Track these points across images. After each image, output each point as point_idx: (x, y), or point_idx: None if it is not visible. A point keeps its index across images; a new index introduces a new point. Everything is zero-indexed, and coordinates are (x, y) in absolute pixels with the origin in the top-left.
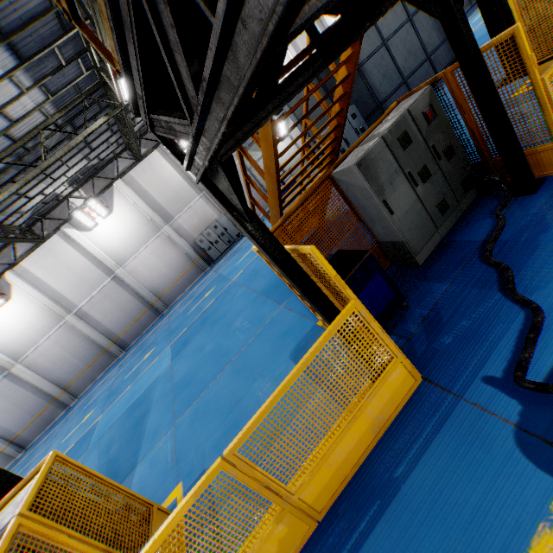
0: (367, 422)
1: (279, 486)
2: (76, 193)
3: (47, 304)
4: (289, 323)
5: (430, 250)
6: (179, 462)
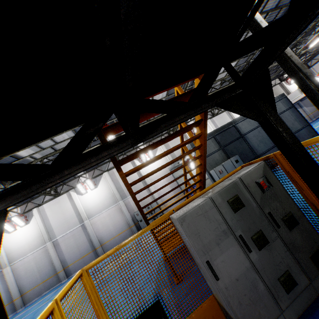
0: None
1: None
2: (84, 175)
3: (42, 232)
4: None
5: None
6: None
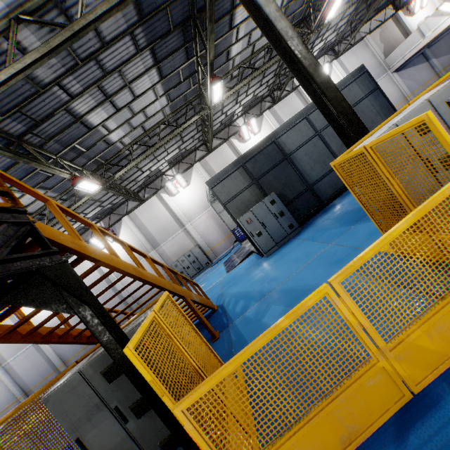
0: None
1: None
2: (98, 223)
3: None
4: None
5: None
6: None
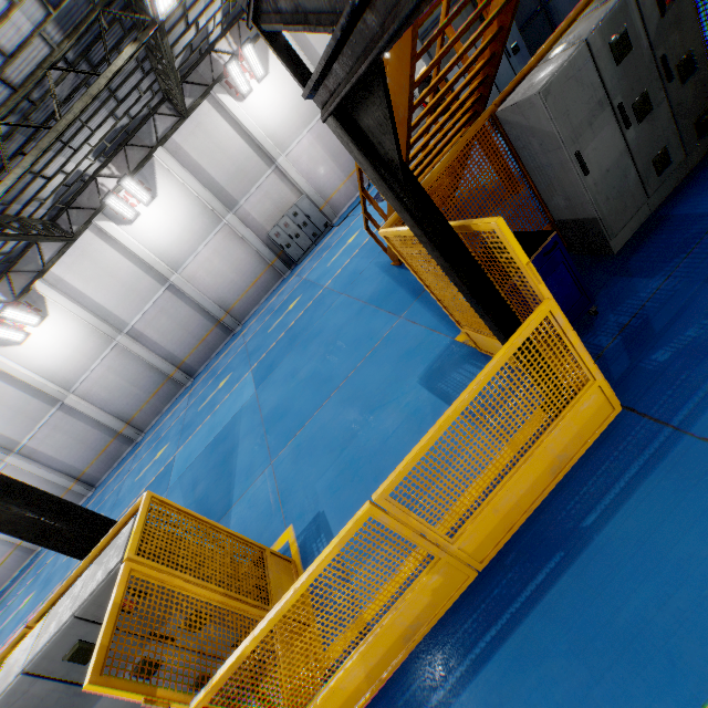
0: (546, 461)
1: (437, 535)
2: (105, 170)
3: (92, 322)
4: (413, 340)
5: (632, 230)
6: (285, 504)
